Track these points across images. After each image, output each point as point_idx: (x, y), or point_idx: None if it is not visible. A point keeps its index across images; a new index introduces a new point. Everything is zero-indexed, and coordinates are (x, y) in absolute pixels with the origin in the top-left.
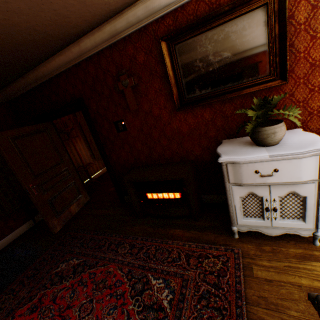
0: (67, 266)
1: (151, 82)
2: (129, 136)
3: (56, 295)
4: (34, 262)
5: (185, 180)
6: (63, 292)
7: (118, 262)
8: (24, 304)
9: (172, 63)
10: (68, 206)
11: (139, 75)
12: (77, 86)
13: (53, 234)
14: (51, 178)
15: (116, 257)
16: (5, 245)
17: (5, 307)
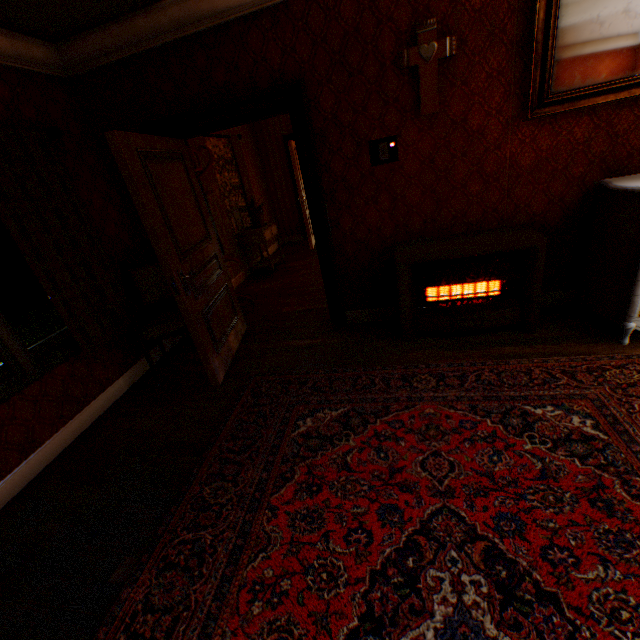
0: (315, 423)
1: (485, 55)
2: (396, 176)
3: (342, 463)
4: (218, 431)
5: (538, 250)
6: (354, 457)
7: (431, 401)
8: (274, 489)
9: (545, 14)
10: (225, 334)
11: (461, 37)
12: (296, 51)
13: (214, 387)
14: (200, 268)
15: (419, 395)
16: (93, 420)
17: (229, 501)
